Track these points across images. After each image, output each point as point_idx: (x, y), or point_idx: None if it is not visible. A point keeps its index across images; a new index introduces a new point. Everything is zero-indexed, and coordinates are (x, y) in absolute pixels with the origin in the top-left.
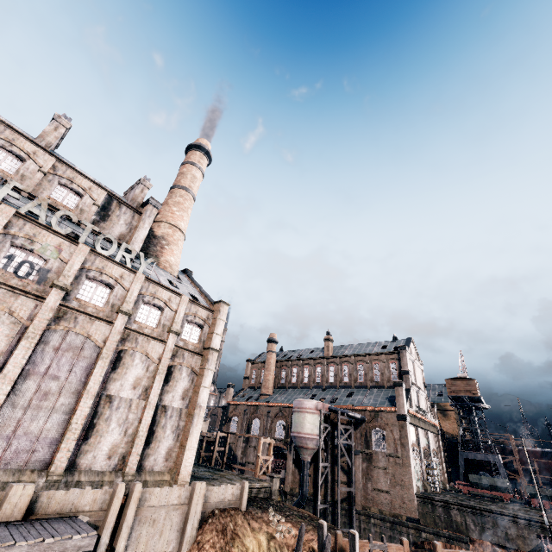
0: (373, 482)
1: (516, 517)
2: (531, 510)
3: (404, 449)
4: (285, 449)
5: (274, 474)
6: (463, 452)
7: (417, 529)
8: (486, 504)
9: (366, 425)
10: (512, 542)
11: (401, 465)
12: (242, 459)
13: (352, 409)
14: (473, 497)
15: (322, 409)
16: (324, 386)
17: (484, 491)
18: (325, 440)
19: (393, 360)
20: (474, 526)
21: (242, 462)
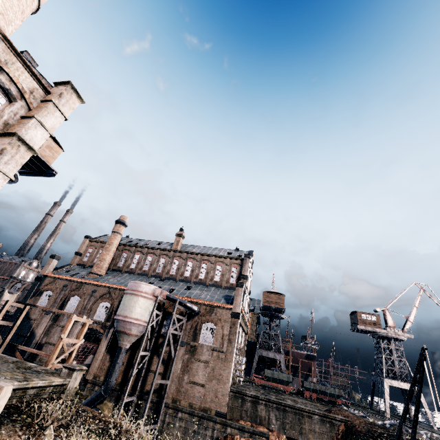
0: (191, 375)
1: (312, 414)
2: (309, 402)
3: (230, 345)
4: (100, 333)
5: (77, 366)
6: (260, 350)
7: (224, 424)
8: (282, 397)
9: (198, 318)
10: (304, 436)
11: (223, 360)
12: (42, 338)
13: (189, 301)
14: (265, 388)
15: (159, 295)
16: (164, 277)
17: (273, 383)
18: (151, 328)
19: (236, 265)
20: (276, 421)
21: (41, 342)
